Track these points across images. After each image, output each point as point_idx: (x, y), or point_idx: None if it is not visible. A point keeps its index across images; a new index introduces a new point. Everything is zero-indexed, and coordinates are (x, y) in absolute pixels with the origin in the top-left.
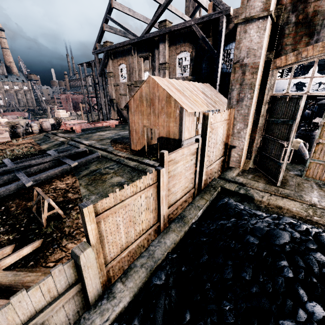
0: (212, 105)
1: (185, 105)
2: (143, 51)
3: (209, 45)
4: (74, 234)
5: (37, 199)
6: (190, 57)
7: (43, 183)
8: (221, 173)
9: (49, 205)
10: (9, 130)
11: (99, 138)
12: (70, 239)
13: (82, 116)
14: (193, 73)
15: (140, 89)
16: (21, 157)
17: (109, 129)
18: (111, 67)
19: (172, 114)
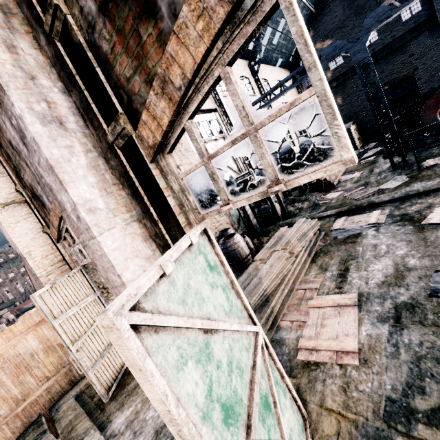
0: None
1: None
2: None
3: None
4: None
5: None
6: None
7: None
8: (61, 397)
9: None
10: None
11: None
12: None
13: None
14: None
15: (30, 277)
16: None
17: None
18: None
19: None
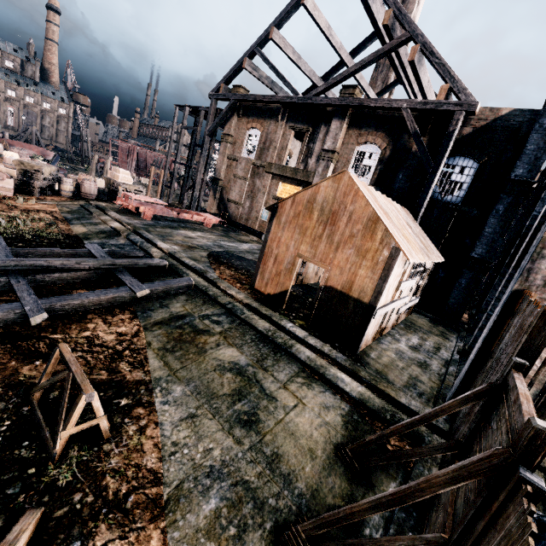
0: (425, 252)
1: (402, 246)
2: (300, 121)
3: (425, 148)
4: (130, 507)
5: (57, 378)
6: (380, 155)
7: (67, 317)
8: None
9: (72, 388)
10: (16, 177)
11: (186, 242)
12: (117, 525)
13: (148, 188)
14: (377, 182)
15: (316, 188)
16: (26, 238)
17: (202, 228)
18: (233, 128)
19: (372, 253)
